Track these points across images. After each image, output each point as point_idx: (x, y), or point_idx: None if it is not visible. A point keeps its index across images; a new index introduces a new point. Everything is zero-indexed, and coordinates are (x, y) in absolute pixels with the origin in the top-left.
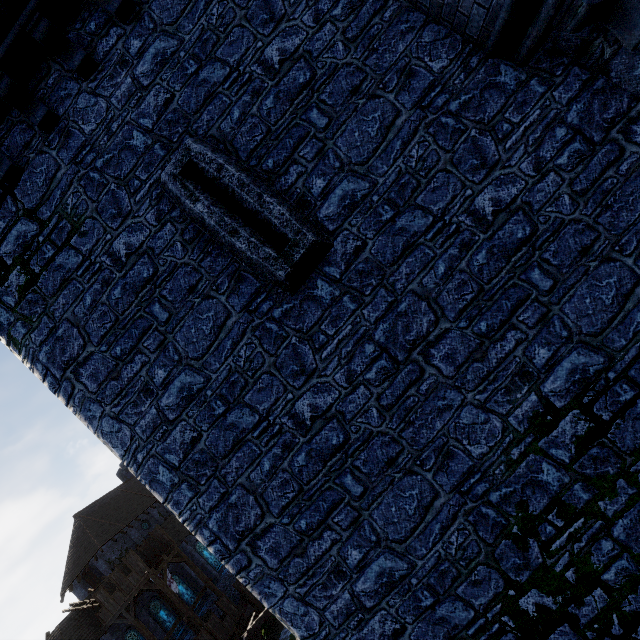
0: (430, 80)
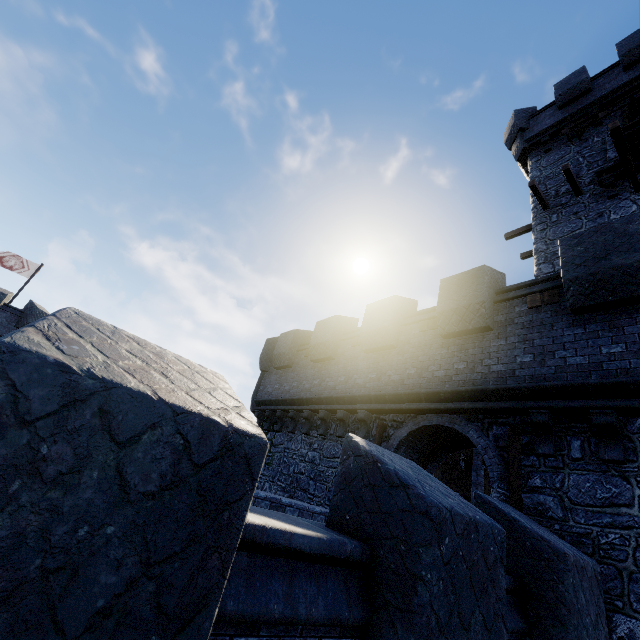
0: None
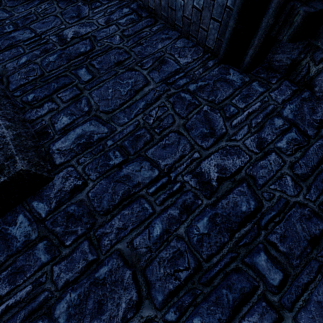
0: (176, 68)
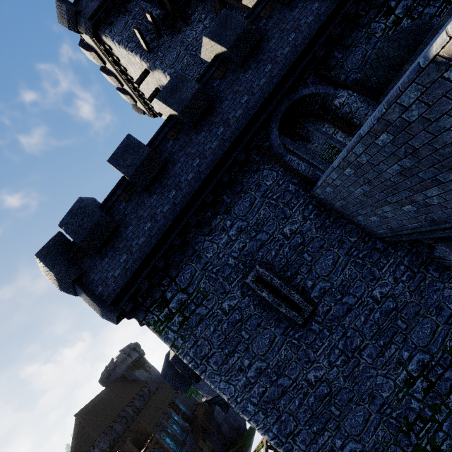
0: (350, 245)
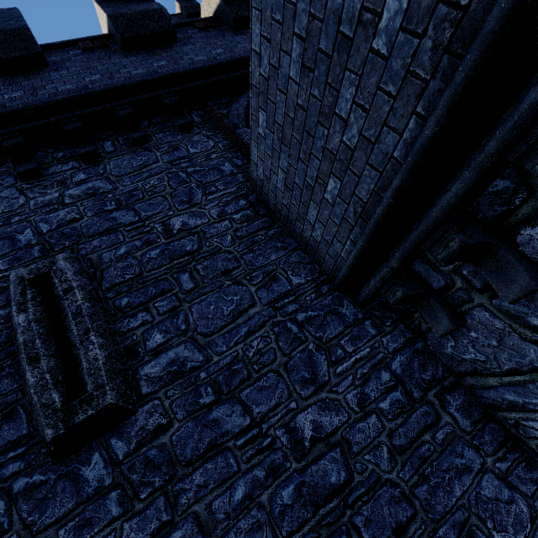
0: (288, 288)
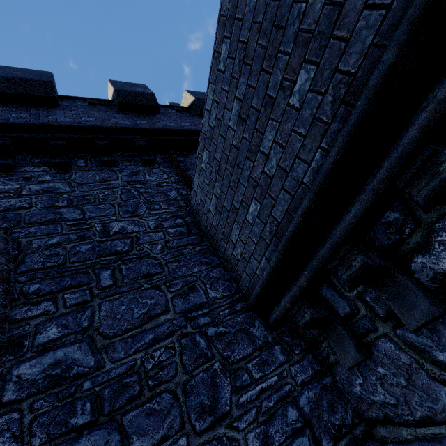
0: (203, 300)
